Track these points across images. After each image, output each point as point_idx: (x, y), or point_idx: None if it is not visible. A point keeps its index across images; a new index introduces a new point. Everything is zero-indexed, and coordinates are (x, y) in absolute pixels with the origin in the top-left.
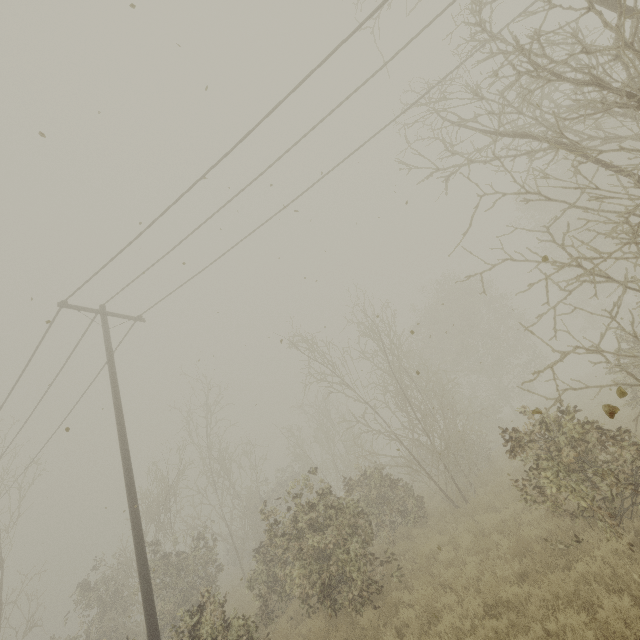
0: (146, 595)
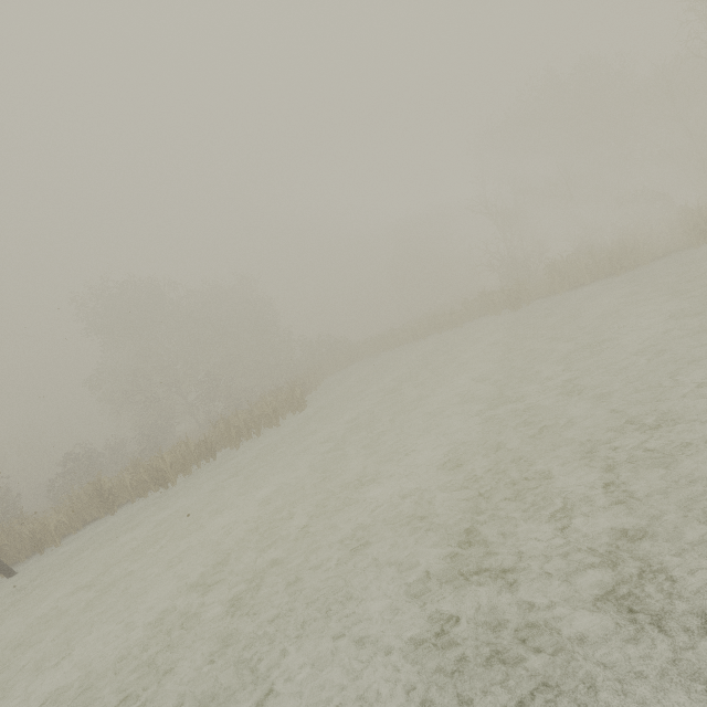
0: None
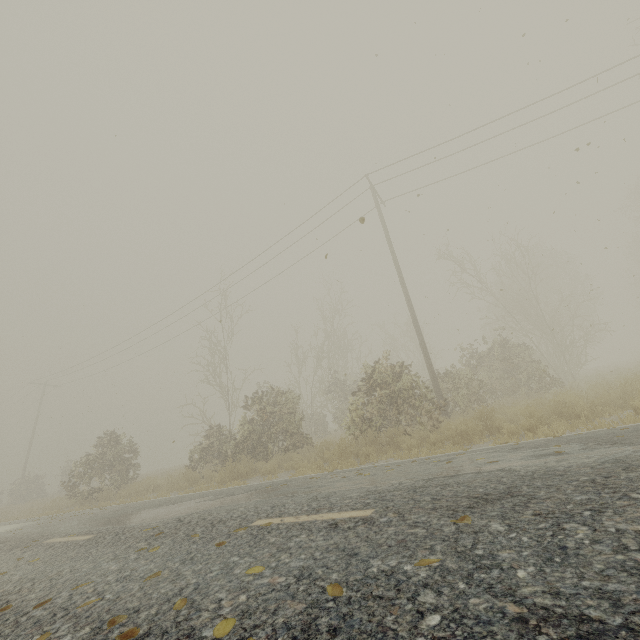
0: (428, 355)
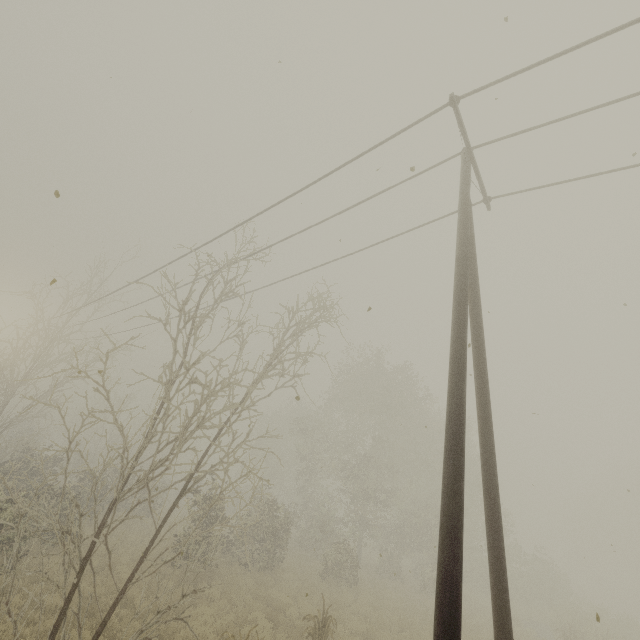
0: None
